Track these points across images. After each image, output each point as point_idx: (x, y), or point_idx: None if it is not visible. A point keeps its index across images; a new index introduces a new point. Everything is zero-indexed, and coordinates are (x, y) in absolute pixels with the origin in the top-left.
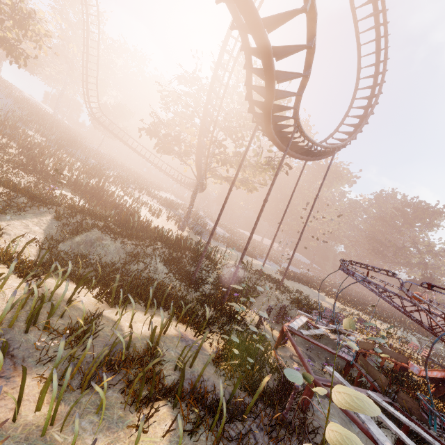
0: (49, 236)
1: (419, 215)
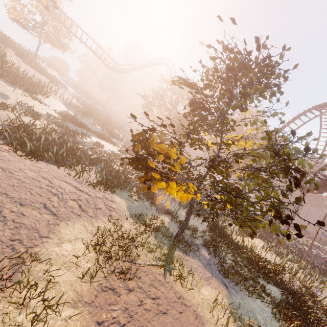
0: None
1: None
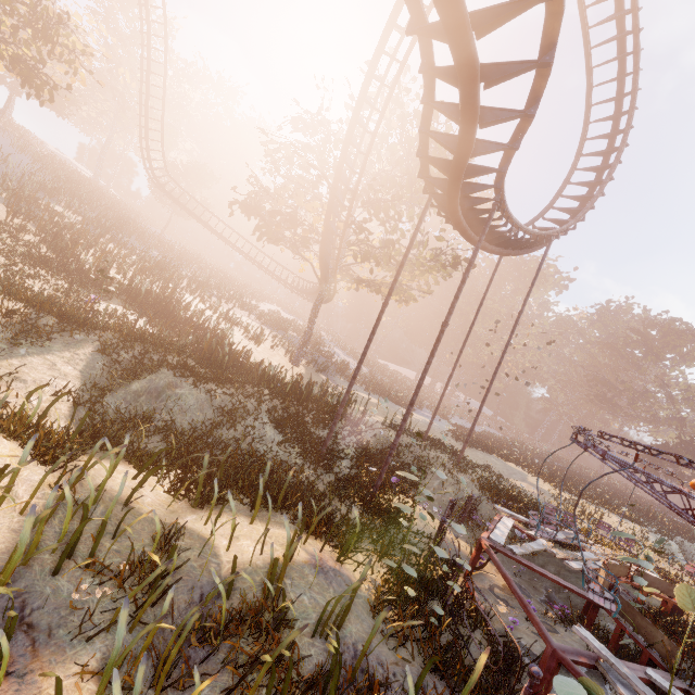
0: (88, 381)
1: (671, 342)
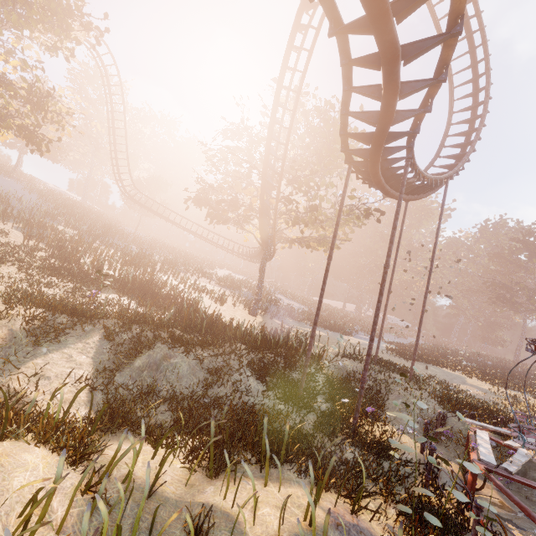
0: (99, 365)
1: None
